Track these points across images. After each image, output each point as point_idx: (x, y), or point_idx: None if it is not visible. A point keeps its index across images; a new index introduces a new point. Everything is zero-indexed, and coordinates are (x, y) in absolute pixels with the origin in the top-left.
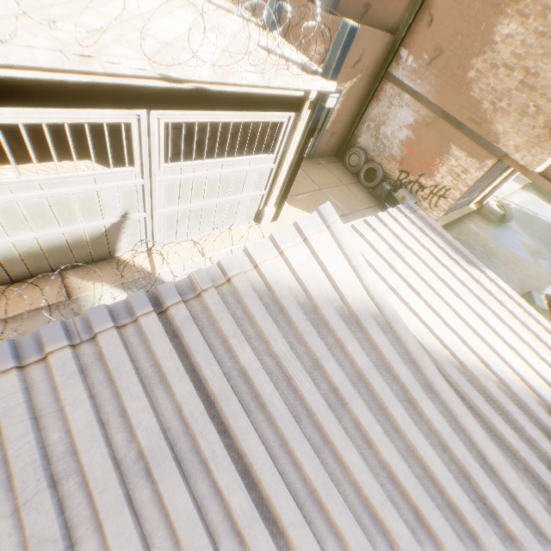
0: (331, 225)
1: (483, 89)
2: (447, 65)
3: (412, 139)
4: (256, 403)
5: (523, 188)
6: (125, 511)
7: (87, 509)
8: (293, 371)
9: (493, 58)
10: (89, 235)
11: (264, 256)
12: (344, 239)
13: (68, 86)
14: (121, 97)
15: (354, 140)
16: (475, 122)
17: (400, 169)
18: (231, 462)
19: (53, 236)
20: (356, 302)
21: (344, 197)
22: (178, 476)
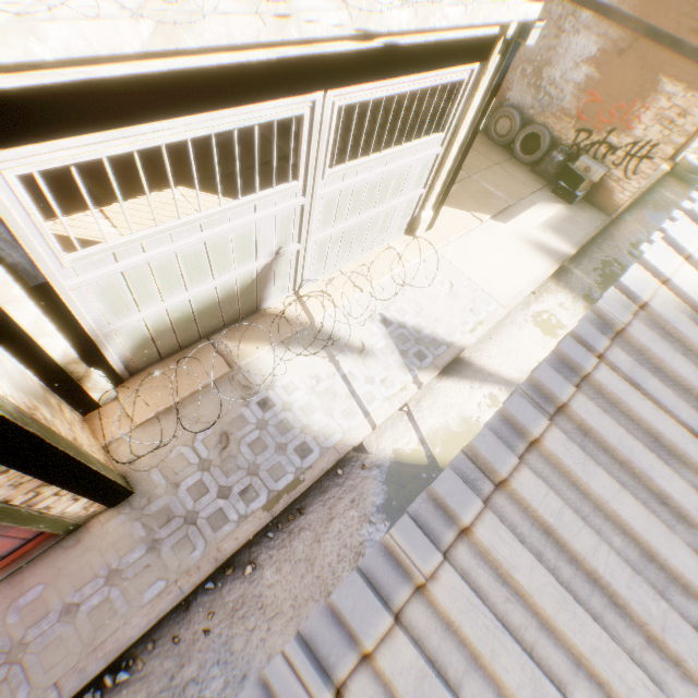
0: None
1: None
2: None
3: (596, 80)
4: None
5: None
6: None
7: None
8: None
9: None
10: (240, 285)
11: (672, 266)
12: None
13: (248, 71)
14: (302, 77)
15: (500, 98)
16: None
17: (576, 128)
18: None
19: (205, 293)
20: None
21: (502, 182)
22: None
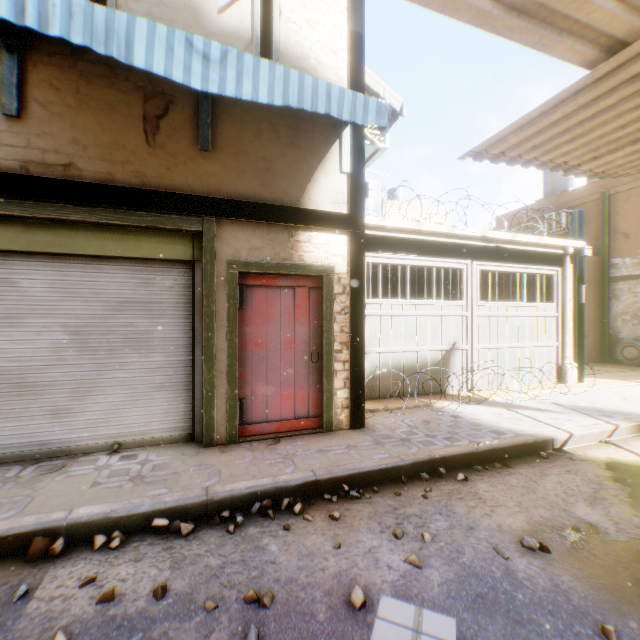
0: None
1: None
2: None
3: None
4: None
5: None
6: None
7: None
8: None
9: None
10: (430, 360)
11: None
12: None
13: (440, 245)
14: (461, 252)
15: (613, 339)
16: None
17: None
18: None
19: (411, 354)
20: None
21: None
22: None
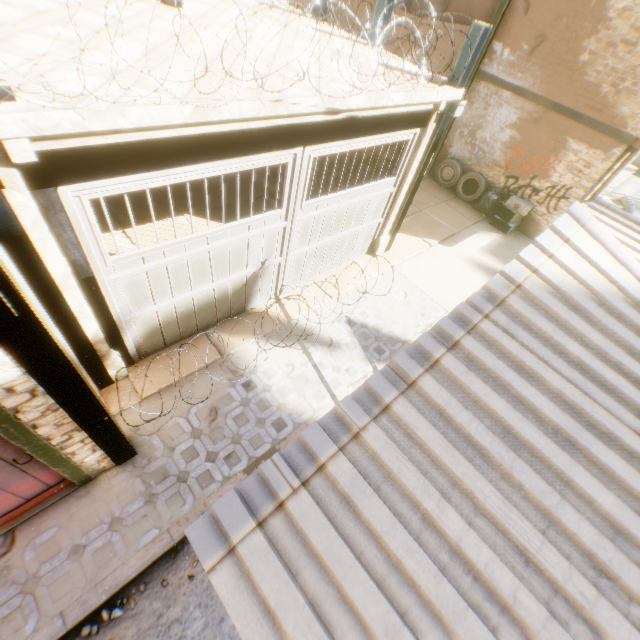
0: (585, 223)
1: (600, 72)
2: (552, 52)
3: (518, 140)
4: (602, 387)
5: (629, 177)
6: (581, 470)
7: (548, 472)
8: (618, 357)
9: (609, 36)
10: (232, 288)
11: (539, 261)
12: (602, 235)
13: (250, 134)
14: (287, 137)
15: (444, 152)
16: (594, 109)
17: (506, 174)
18: (628, 431)
19: (205, 293)
20: (636, 292)
21: (448, 215)
22: (598, 443)
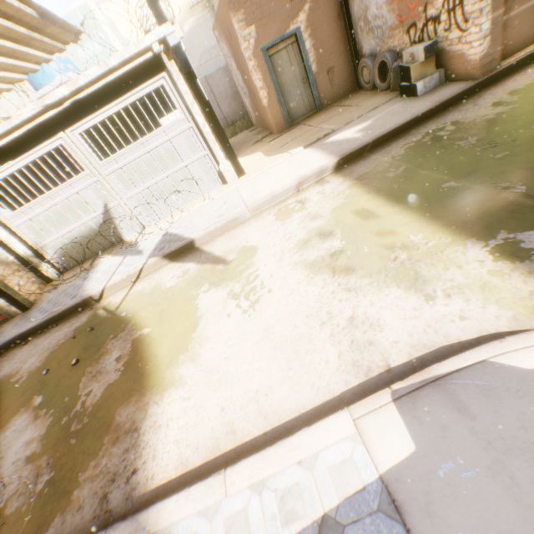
0: None
1: None
2: None
3: None
4: None
5: None
6: None
7: None
8: None
9: None
10: (97, 226)
11: None
12: None
13: (22, 139)
14: (45, 132)
15: (361, 58)
16: None
17: (405, 31)
18: None
19: (78, 230)
20: None
21: (344, 117)
22: None
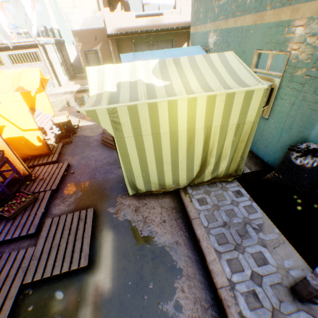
0: None
1: None
2: None
3: None
4: None
5: None
6: None
7: None
8: None
9: None
10: None
11: None
12: None
13: None
14: None
15: None
16: None
17: None
18: None
19: None
20: None
21: None
22: None
